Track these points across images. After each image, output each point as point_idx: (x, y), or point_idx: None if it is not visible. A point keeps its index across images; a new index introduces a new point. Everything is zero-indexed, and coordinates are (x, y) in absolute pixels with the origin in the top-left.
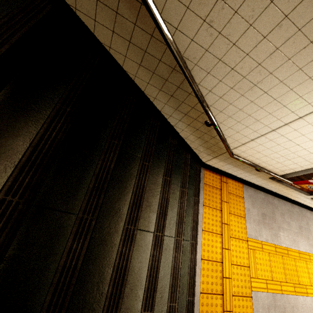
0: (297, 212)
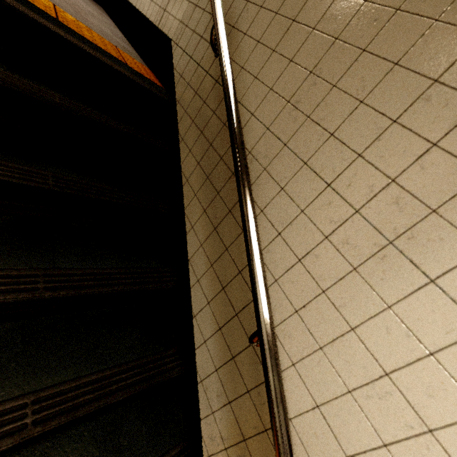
0: None
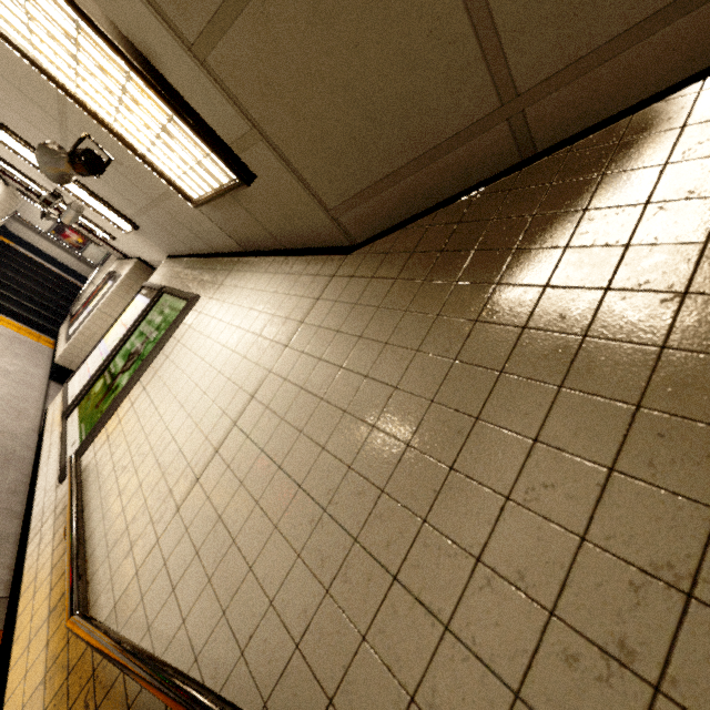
0: (39, 364)
